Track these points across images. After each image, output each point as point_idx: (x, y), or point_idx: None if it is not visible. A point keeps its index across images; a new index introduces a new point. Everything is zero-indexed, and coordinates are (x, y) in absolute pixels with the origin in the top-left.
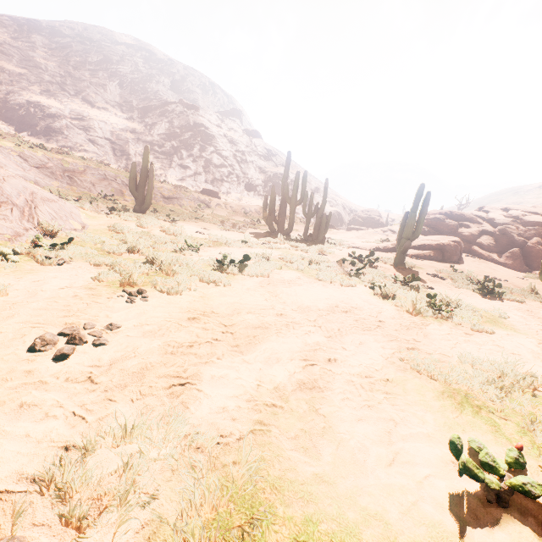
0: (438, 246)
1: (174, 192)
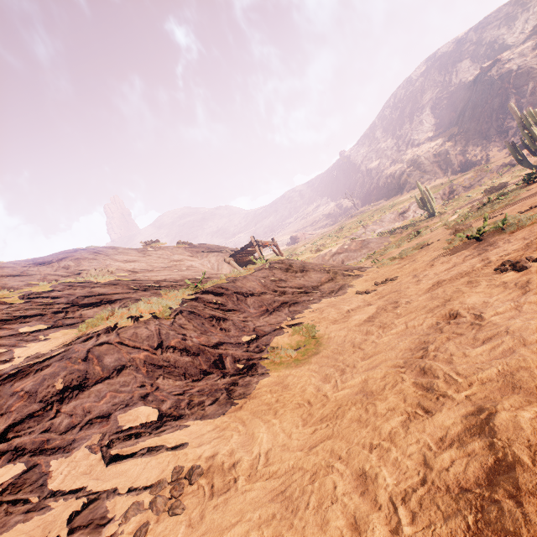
0: None
1: (474, 177)
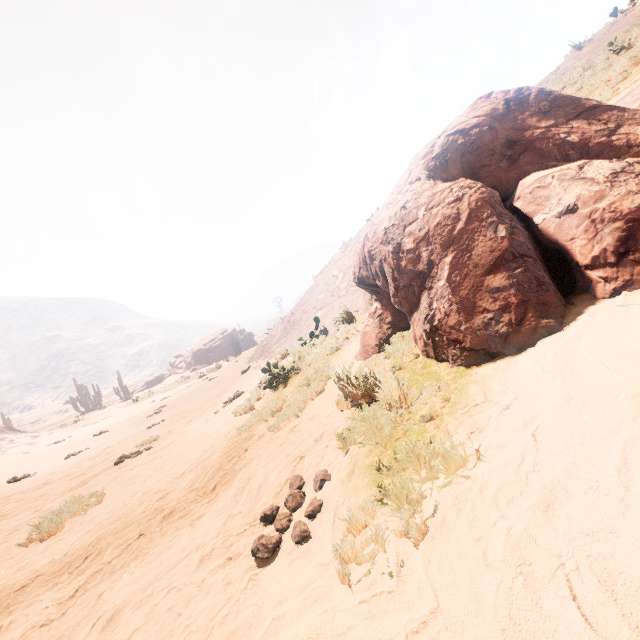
0: (145, 383)
1: (39, 416)
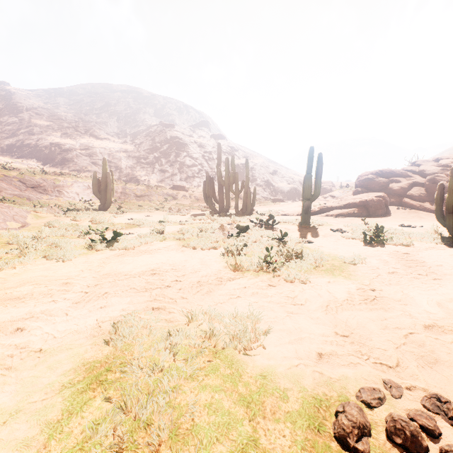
0: (361, 202)
1: (146, 191)
